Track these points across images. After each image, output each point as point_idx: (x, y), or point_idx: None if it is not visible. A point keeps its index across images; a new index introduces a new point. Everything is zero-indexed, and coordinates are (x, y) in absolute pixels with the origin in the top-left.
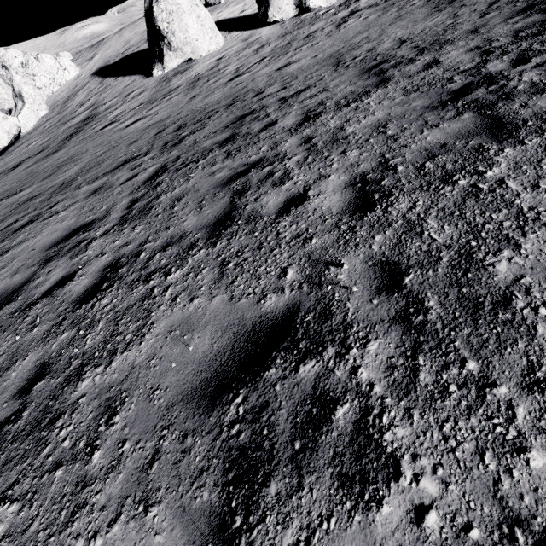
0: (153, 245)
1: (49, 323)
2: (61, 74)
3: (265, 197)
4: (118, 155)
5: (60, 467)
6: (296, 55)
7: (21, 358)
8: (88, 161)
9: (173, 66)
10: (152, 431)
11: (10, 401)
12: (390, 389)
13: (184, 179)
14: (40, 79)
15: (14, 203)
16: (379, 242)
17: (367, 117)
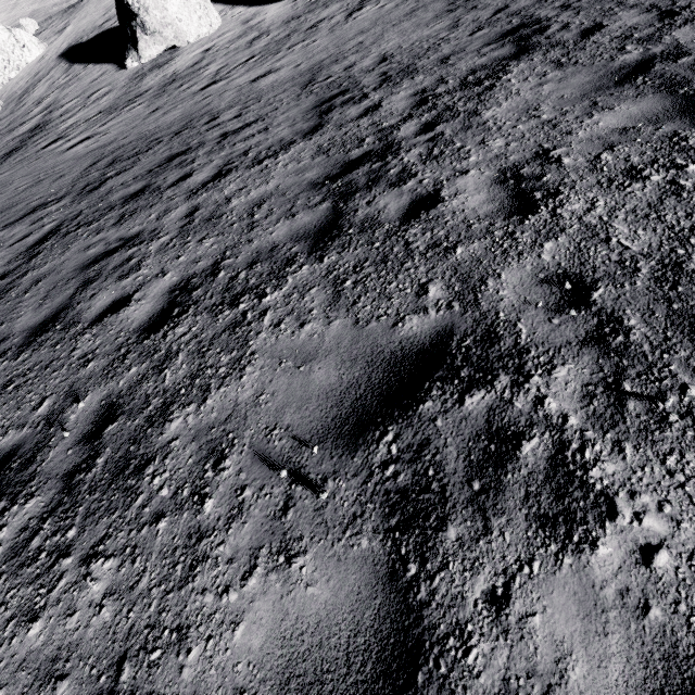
0: None
1: None
2: (19, 54)
3: (101, 294)
4: (34, 197)
5: None
6: (284, 58)
7: None
8: (4, 201)
9: (152, 55)
10: None
11: None
12: (7, 551)
13: (62, 251)
14: None
15: None
16: (129, 377)
17: (260, 186)
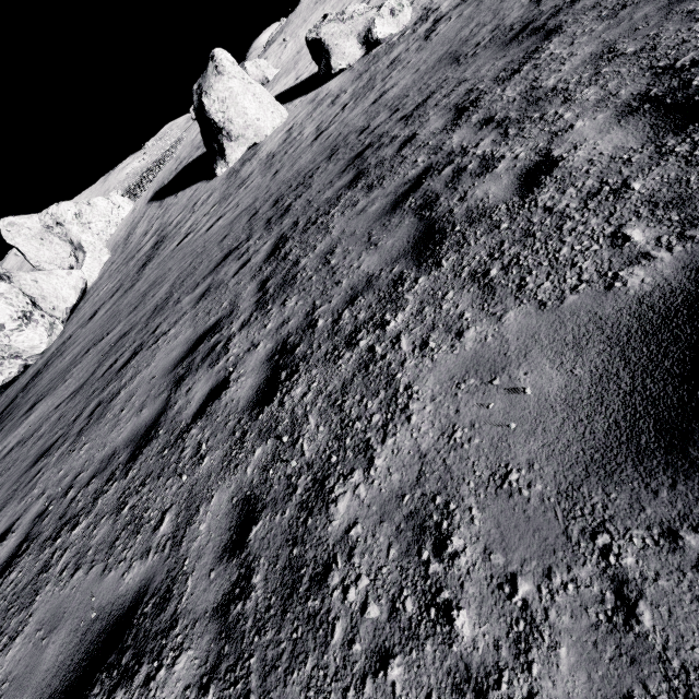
0: (330, 306)
1: (224, 446)
2: (116, 213)
3: (476, 190)
4: (211, 256)
5: (392, 660)
6: (388, 83)
7: (204, 502)
8: (176, 276)
9: (237, 157)
10: (565, 545)
11: (218, 566)
12: None
13: (322, 234)
14: (96, 225)
15: (106, 347)
16: None
17: (566, 62)
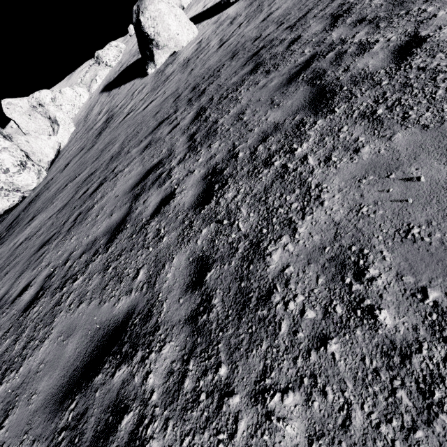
0: (246, 144)
1: (177, 230)
2: (79, 99)
3: (357, 64)
4: (149, 124)
5: (330, 341)
6: (273, 7)
7: (168, 262)
8: (124, 138)
9: (162, 61)
10: None
11: (185, 296)
12: None
13: (233, 103)
14: (65, 107)
15: (79, 182)
16: None
17: None
